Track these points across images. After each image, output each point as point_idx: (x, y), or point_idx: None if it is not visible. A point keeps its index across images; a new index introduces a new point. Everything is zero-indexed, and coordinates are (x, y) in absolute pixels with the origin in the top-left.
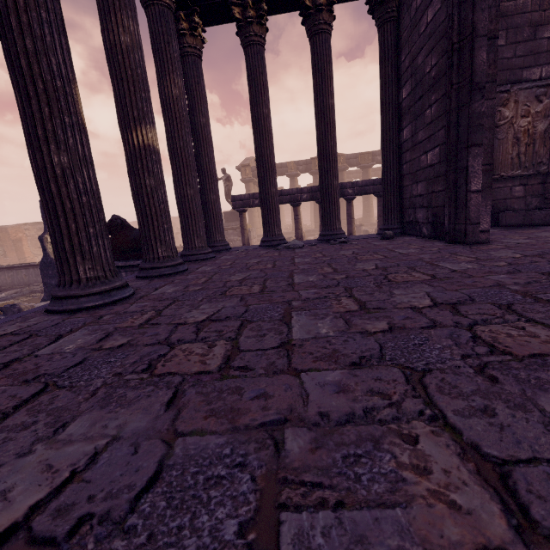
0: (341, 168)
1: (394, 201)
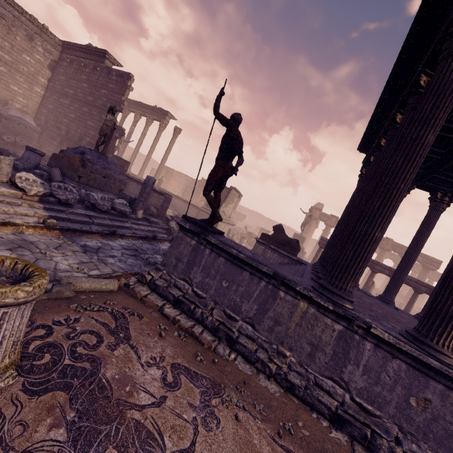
0: (385, 248)
1: None
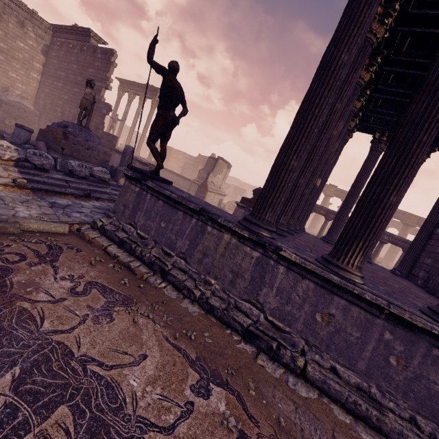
0: None
1: (411, 259)
